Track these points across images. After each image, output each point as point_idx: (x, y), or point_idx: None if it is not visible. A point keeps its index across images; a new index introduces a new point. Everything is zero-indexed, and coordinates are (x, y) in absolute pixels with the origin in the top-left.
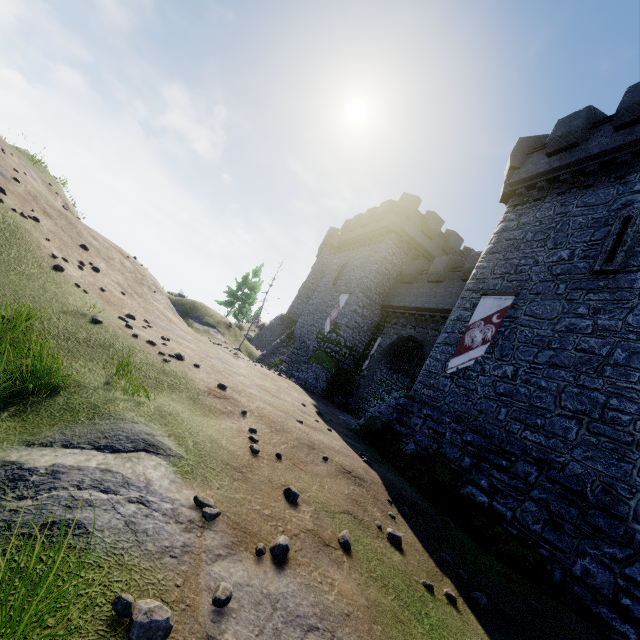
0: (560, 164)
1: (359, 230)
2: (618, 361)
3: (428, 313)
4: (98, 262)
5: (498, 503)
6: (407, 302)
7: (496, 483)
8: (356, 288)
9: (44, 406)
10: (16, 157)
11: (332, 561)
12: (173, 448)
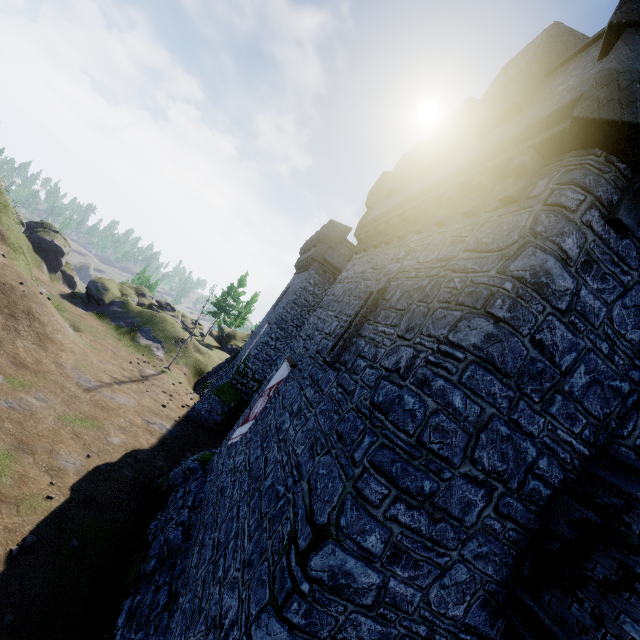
0: (383, 210)
1: (306, 253)
2: (263, 489)
3: None
4: None
5: (121, 633)
6: None
7: (142, 605)
8: (274, 318)
9: None
10: None
11: None
12: None
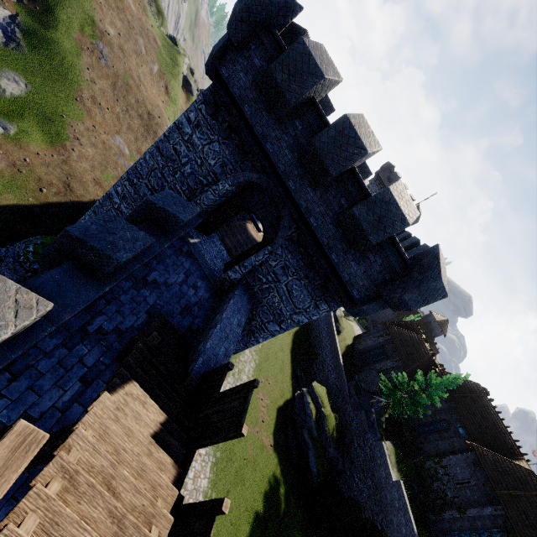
0: None
1: None
2: None
3: None
4: (119, 108)
5: None
6: None
7: None
8: None
9: (8, 116)
10: (153, 57)
11: (8, 165)
12: (12, 133)
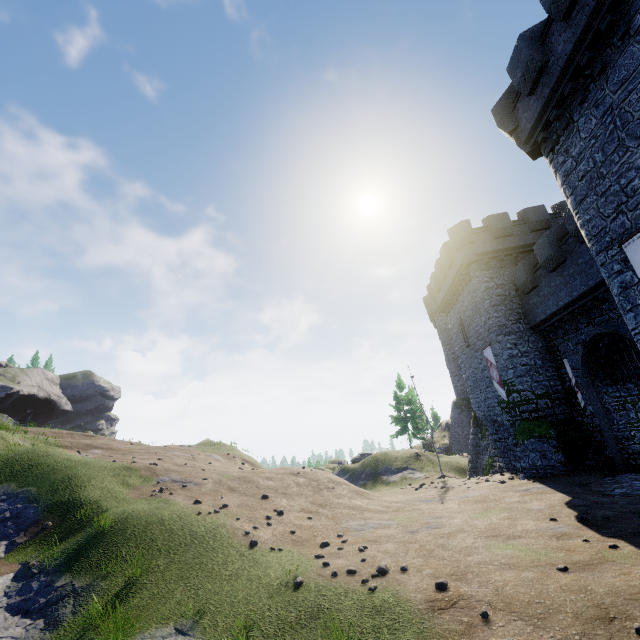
0: (549, 88)
1: (443, 286)
2: None
3: (586, 299)
4: (279, 502)
5: None
6: (552, 306)
7: None
8: (489, 335)
9: None
10: (202, 454)
11: None
12: None
